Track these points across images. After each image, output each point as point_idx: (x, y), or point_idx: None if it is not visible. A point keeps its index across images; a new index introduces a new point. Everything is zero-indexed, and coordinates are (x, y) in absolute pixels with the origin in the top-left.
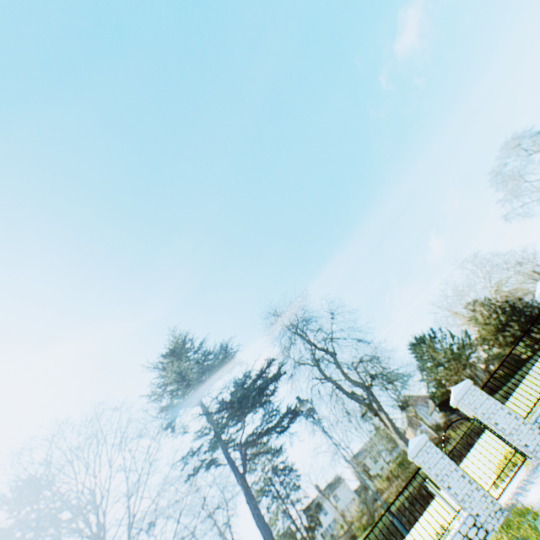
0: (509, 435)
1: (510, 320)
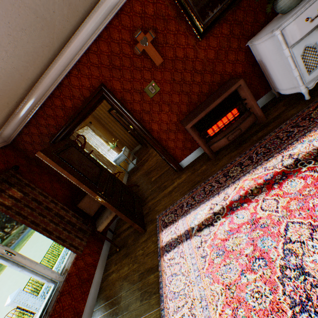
0: (32, 307)
1: (9, 229)
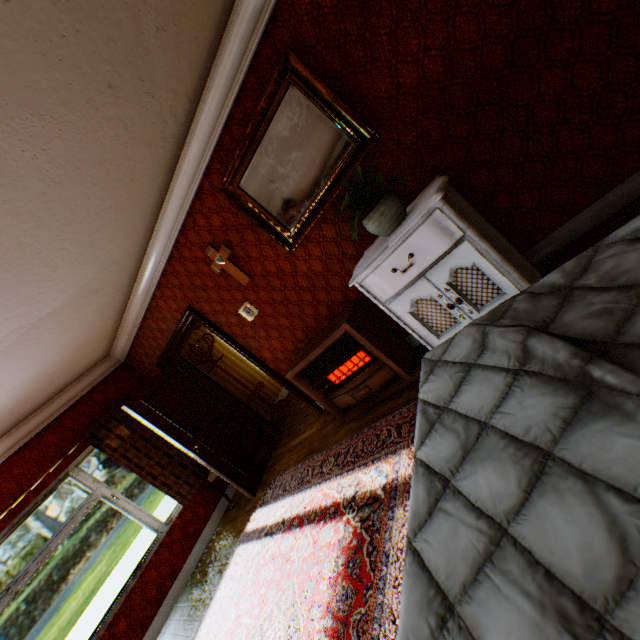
0: None
1: None
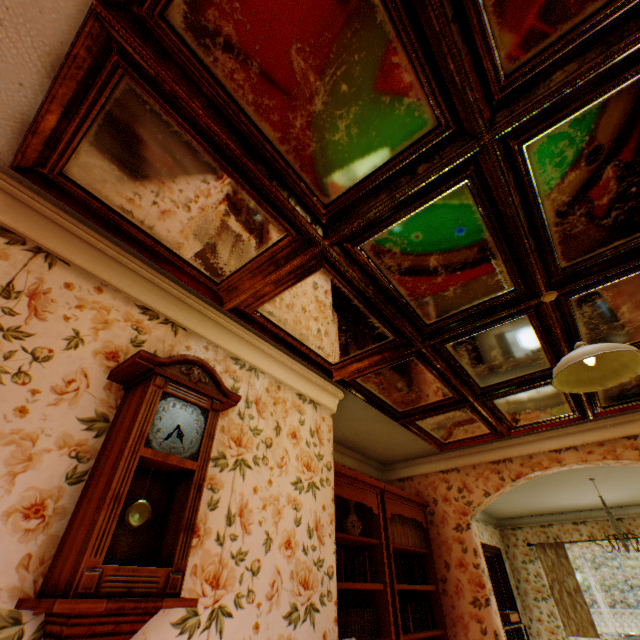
0: None
1: None
